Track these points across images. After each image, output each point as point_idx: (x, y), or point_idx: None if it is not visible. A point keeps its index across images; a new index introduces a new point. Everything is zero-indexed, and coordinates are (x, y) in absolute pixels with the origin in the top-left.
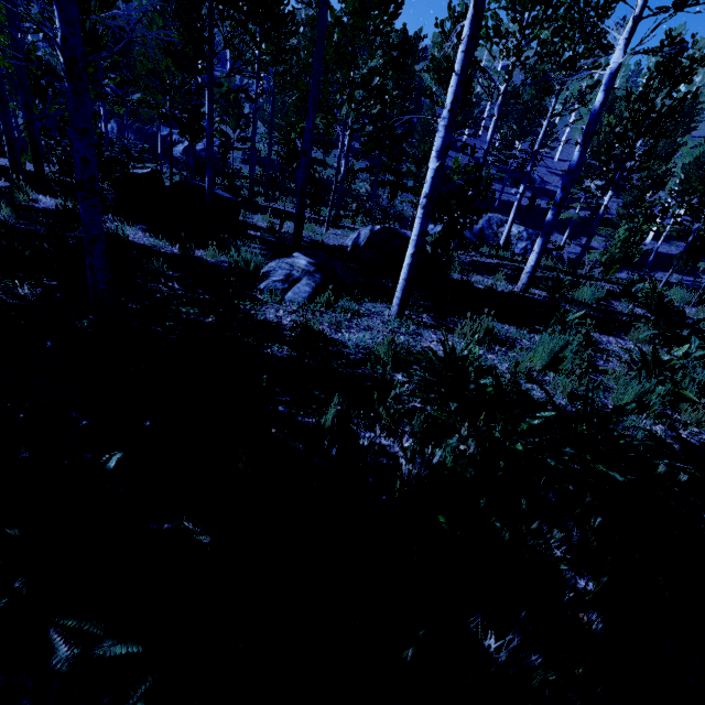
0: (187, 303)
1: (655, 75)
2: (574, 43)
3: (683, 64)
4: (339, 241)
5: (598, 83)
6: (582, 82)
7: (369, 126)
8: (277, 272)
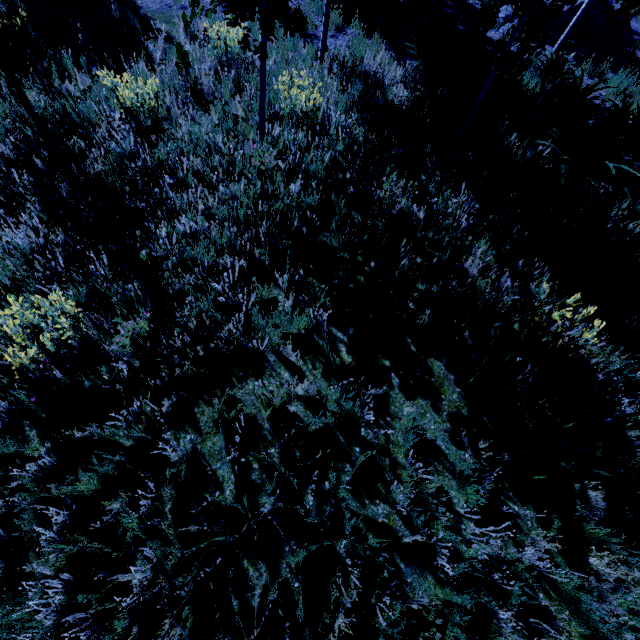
0: (456, 20)
1: None
2: None
3: None
4: None
5: None
6: None
7: None
8: (503, 13)
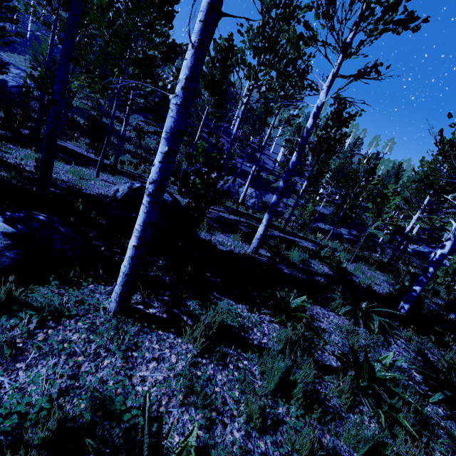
0: None
1: (331, 118)
2: (286, 88)
3: (344, 116)
4: (103, 190)
5: (298, 115)
6: (284, 114)
7: (141, 98)
8: None
